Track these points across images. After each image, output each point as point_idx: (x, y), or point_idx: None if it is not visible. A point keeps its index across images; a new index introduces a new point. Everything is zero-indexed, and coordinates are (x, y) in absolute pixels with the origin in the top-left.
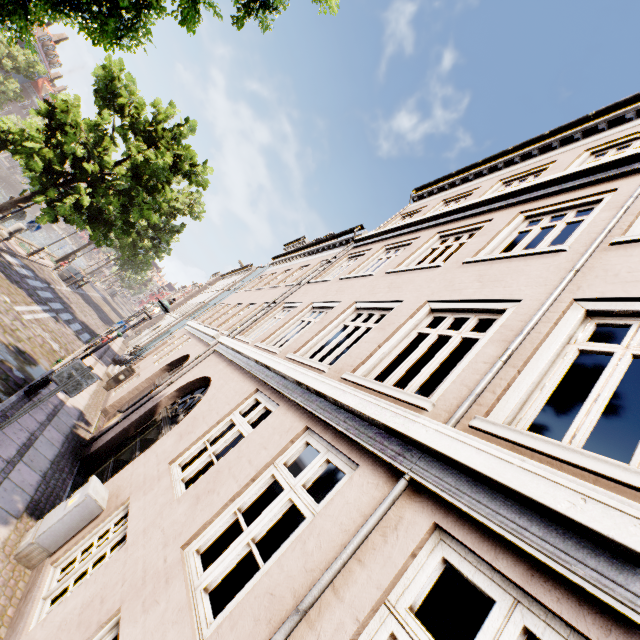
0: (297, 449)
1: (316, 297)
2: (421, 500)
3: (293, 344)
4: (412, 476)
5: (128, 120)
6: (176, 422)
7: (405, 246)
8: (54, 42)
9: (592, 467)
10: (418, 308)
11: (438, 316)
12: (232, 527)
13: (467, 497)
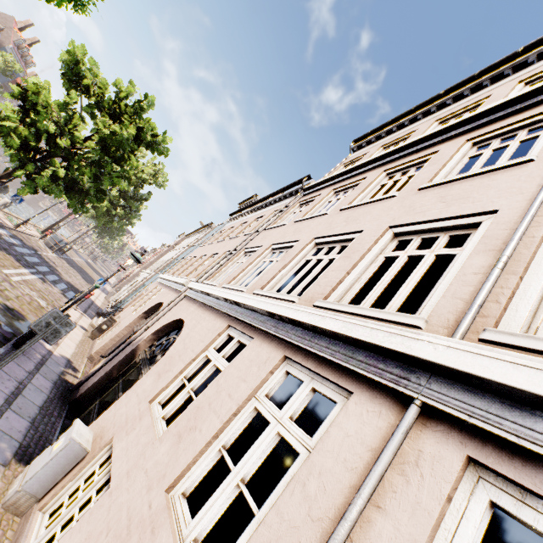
0: (278, 379)
1: (275, 240)
2: (441, 429)
3: (259, 281)
4: (425, 401)
5: (94, 99)
6: (154, 362)
7: (353, 187)
8: (28, 45)
9: None
10: (381, 234)
11: (403, 239)
12: (217, 465)
13: (510, 423)
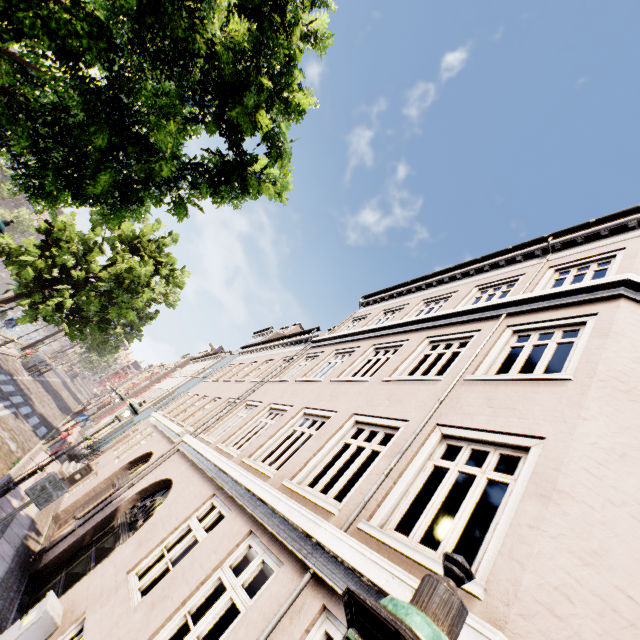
0: (241, 552)
1: (274, 398)
2: (318, 588)
3: (249, 447)
4: (314, 569)
5: (118, 233)
6: (135, 528)
7: (350, 352)
8: None
9: (411, 555)
10: (346, 420)
11: (360, 427)
12: (182, 630)
13: (343, 582)
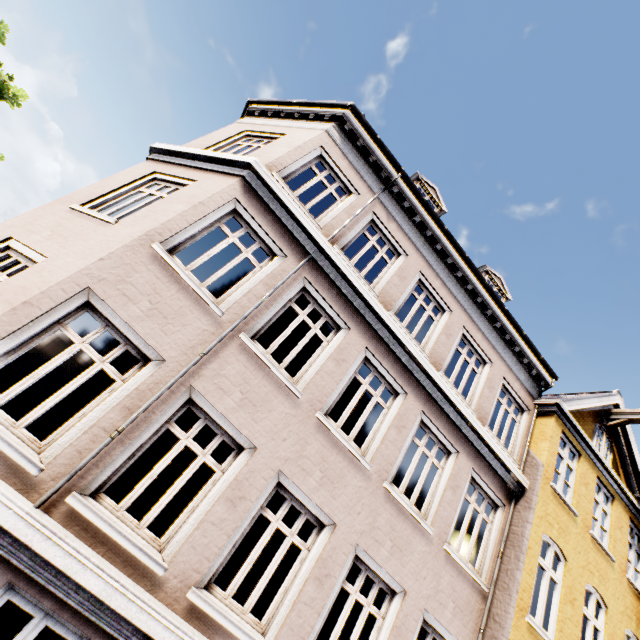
0: None
1: None
2: None
3: None
4: None
5: None
6: None
7: None
8: None
9: None
10: None
11: None
12: None
13: None
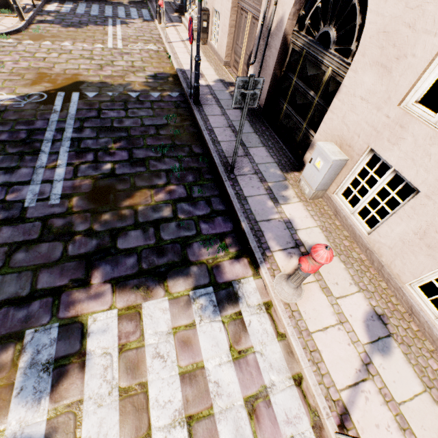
0: None
1: None
2: None
3: None
4: None
5: None
6: (332, 44)
7: None
8: None
9: None
10: None
11: None
12: None
13: None
